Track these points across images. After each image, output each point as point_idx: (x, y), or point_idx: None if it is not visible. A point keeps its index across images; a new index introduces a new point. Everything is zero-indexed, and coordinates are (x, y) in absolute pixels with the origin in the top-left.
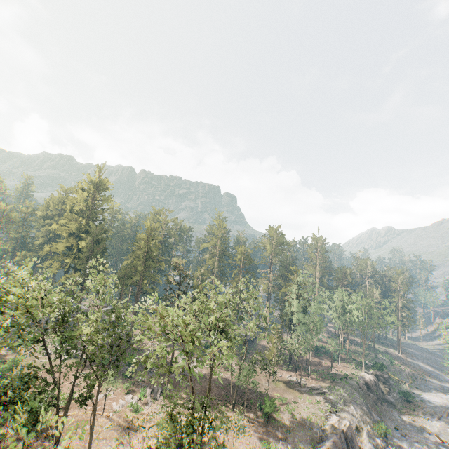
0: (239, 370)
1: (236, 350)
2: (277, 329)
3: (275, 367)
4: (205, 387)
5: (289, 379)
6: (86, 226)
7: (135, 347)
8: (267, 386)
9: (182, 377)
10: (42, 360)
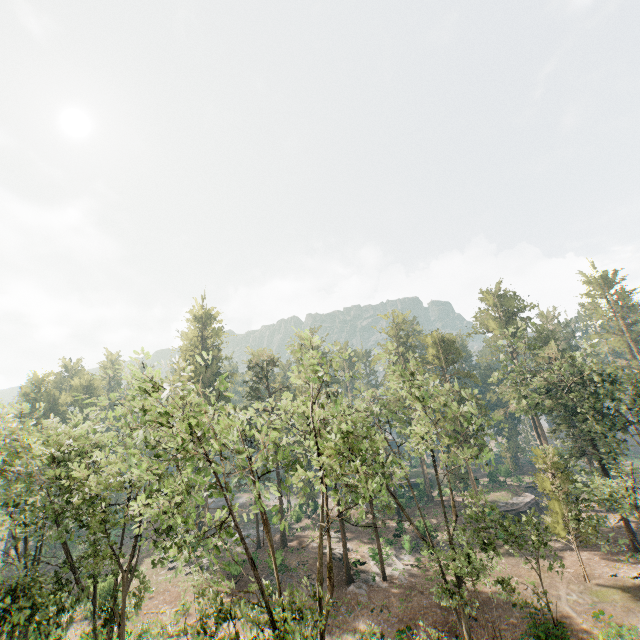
0: (452, 549)
1: (355, 466)
2: (548, 458)
3: (593, 558)
4: (413, 608)
5: (639, 582)
6: (193, 371)
7: (294, 545)
8: (573, 599)
9: (368, 591)
10: (161, 577)
